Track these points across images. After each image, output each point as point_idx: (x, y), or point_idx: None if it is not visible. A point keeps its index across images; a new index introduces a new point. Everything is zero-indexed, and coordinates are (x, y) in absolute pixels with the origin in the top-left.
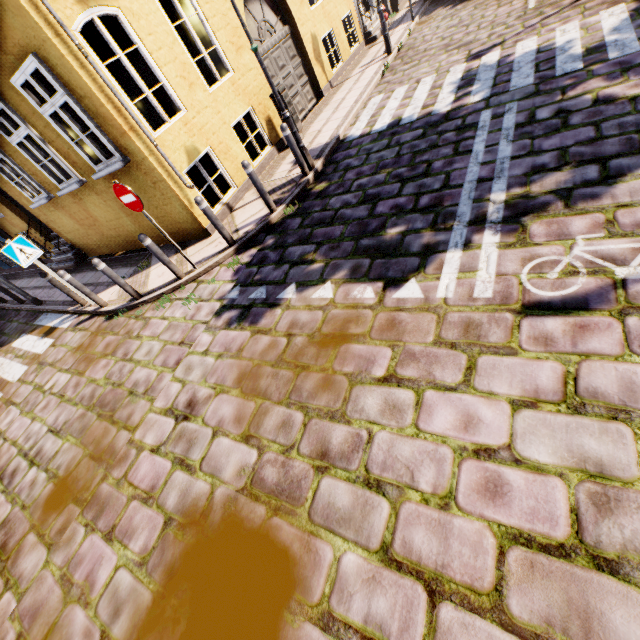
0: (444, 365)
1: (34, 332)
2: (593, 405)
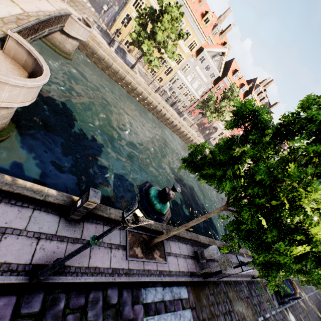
0: None
1: (95, 11)
2: None
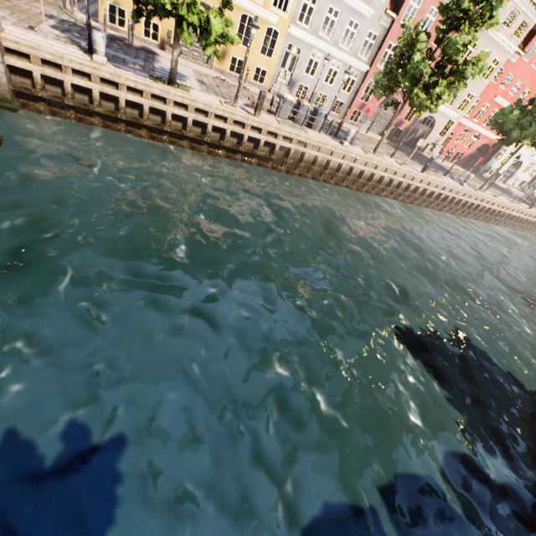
0: (17, 18)
1: None
2: (2, 19)
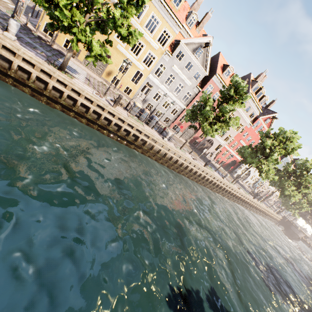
0: None
1: None
2: None
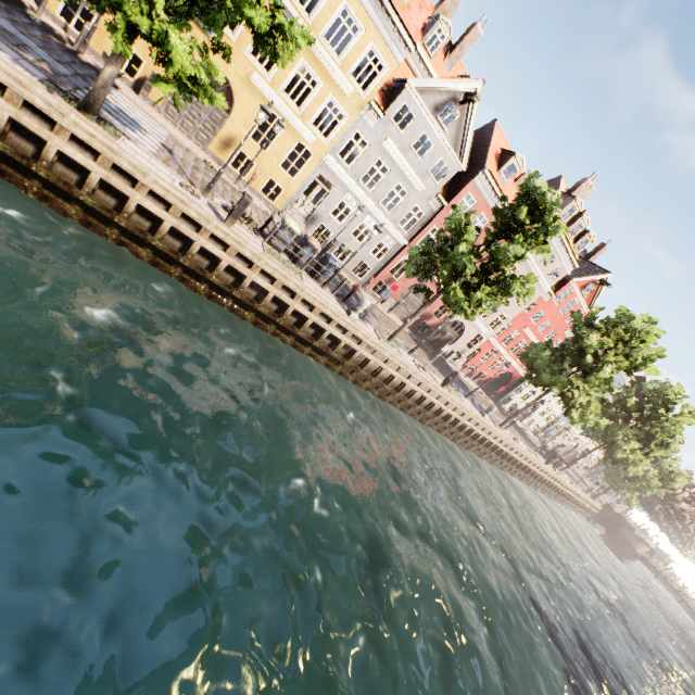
0: None
1: None
2: None
